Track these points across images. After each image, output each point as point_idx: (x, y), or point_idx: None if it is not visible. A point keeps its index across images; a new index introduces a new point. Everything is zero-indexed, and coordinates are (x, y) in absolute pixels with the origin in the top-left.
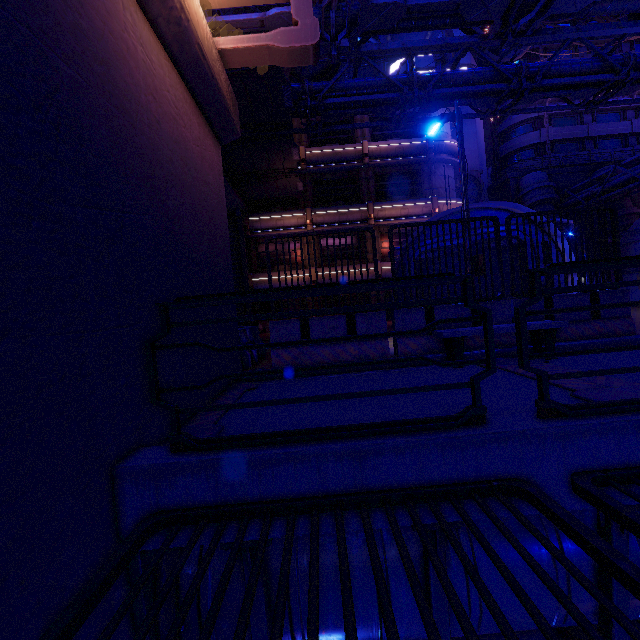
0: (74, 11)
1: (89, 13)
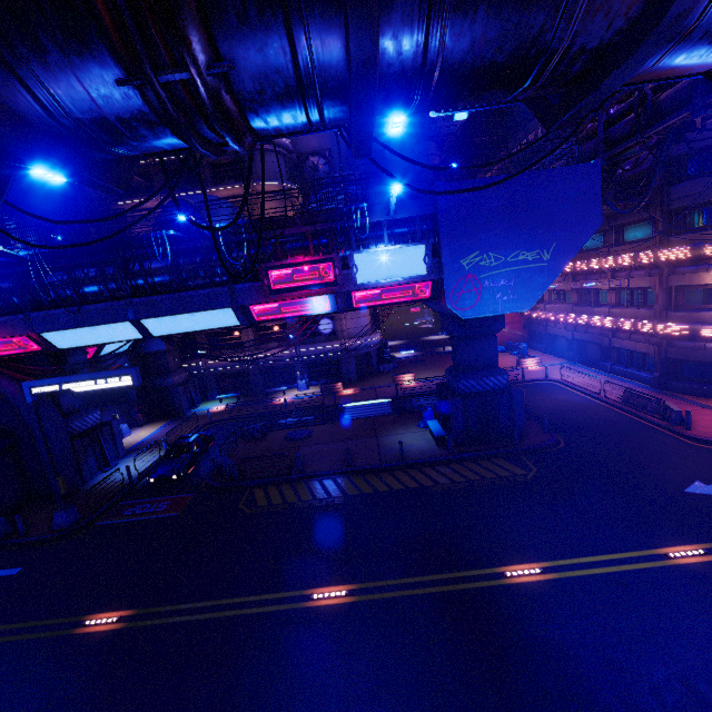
0: None
1: None
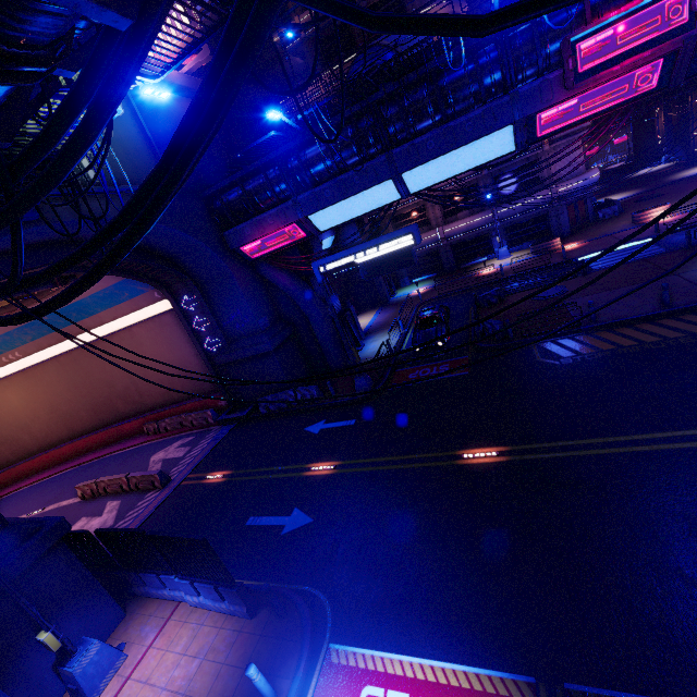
0: (160, 112)
1: (161, 109)
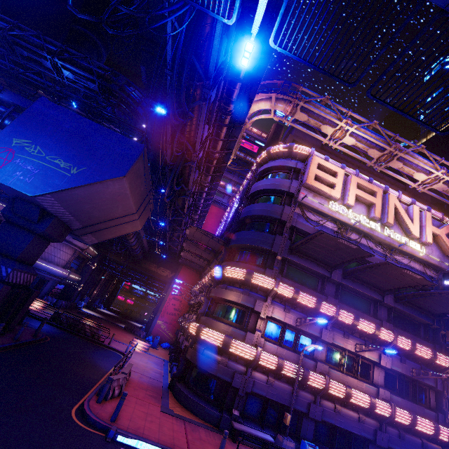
0: None
1: None
